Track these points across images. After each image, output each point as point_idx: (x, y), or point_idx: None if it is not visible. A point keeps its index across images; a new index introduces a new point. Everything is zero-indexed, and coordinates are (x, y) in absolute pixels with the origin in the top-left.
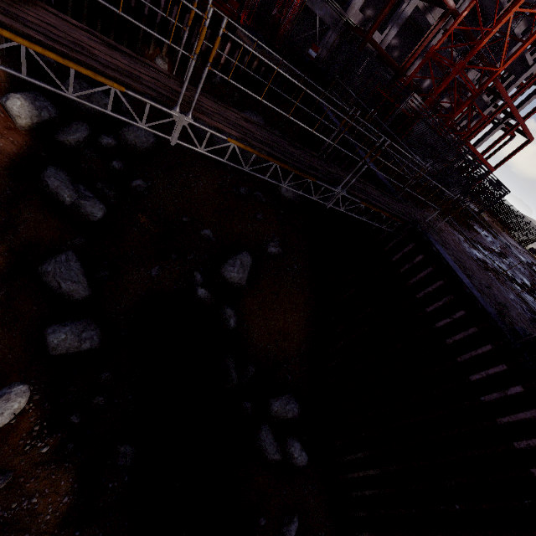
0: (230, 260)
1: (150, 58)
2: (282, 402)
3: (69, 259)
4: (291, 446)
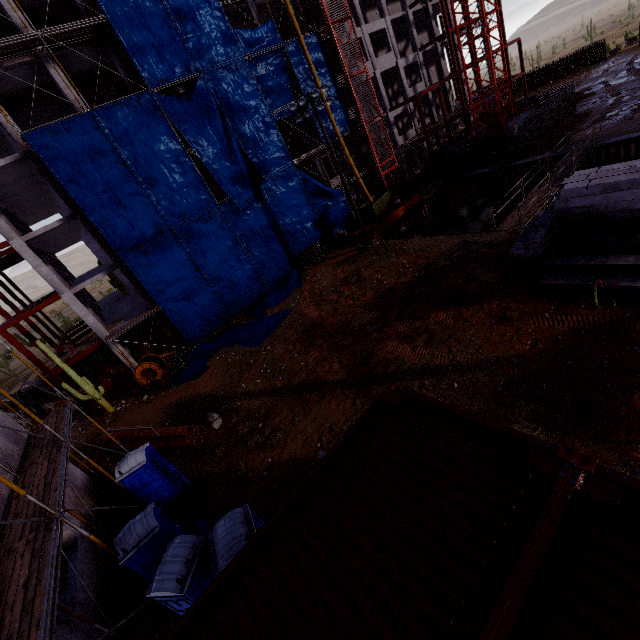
0: None
1: None
2: None
3: None
4: None
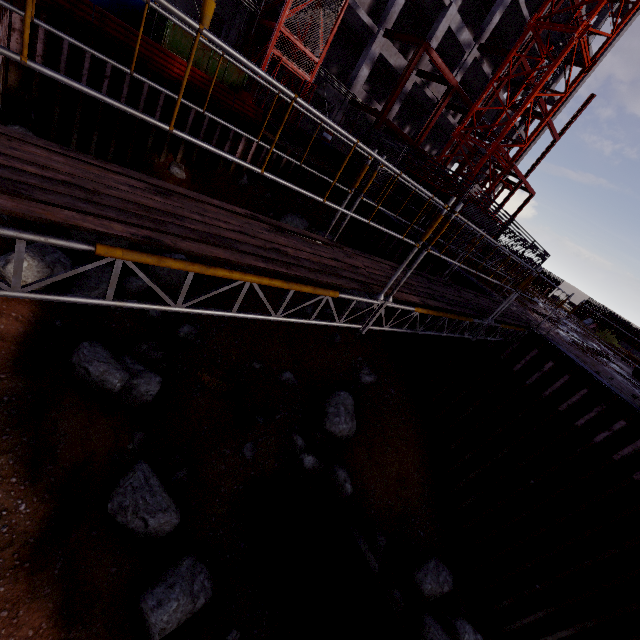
0: (331, 407)
1: (162, 167)
2: (433, 574)
3: (147, 476)
4: (463, 634)
